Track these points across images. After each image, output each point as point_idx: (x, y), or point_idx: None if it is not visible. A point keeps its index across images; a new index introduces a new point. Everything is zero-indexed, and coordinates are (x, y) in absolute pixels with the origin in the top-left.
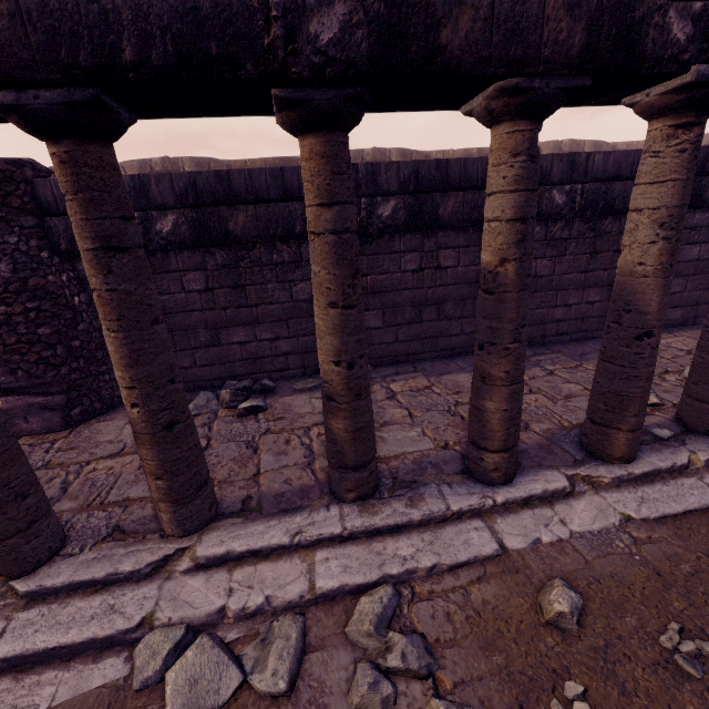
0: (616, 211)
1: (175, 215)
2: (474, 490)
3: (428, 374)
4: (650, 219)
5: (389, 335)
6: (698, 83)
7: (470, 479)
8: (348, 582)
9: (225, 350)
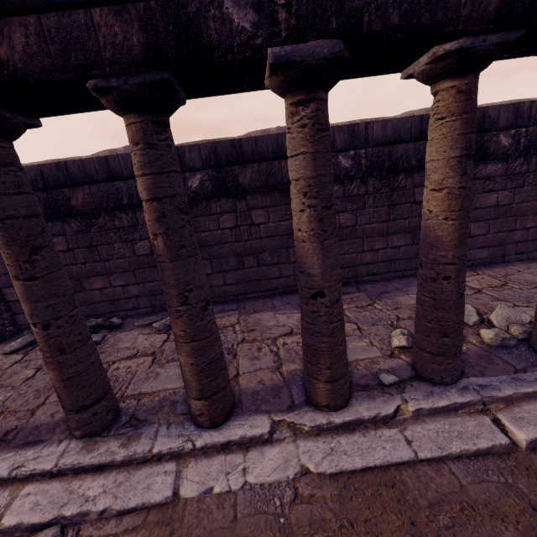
0: (402, 169)
1: None
2: (185, 432)
3: (242, 313)
4: (296, 189)
5: (218, 279)
6: (281, 64)
7: (190, 420)
8: (25, 520)
9: (89, 295)
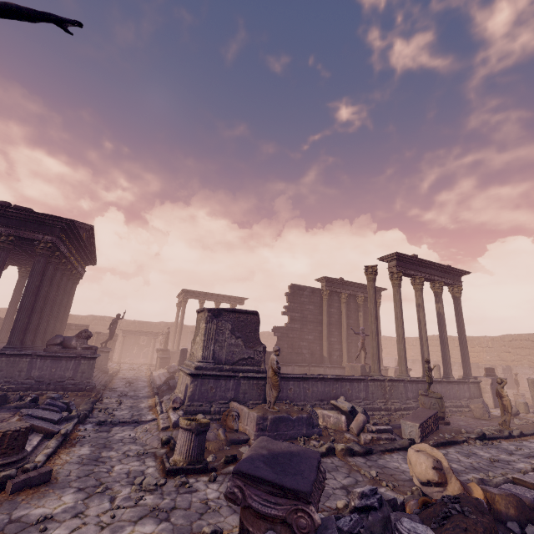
0: None
1: None
2: None
3: None
4: None
5: None
6: None
7: None
8: None
9: None
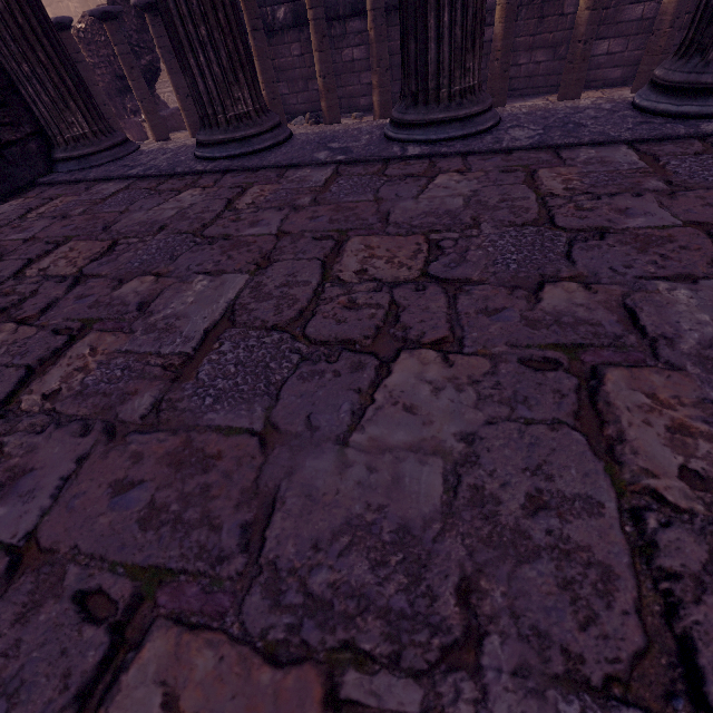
0: None
1: (285, 8)
2: None
3: None
4: None
5: (395, 87)
6: None
7: None
8: None
9: (311, 94)
